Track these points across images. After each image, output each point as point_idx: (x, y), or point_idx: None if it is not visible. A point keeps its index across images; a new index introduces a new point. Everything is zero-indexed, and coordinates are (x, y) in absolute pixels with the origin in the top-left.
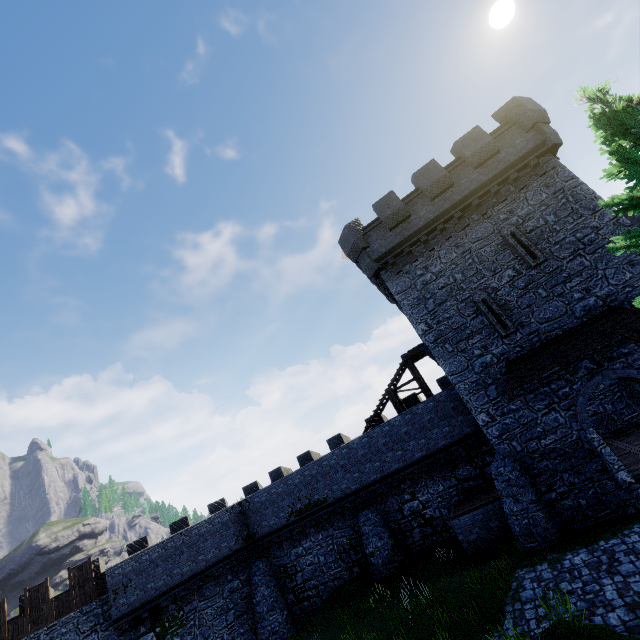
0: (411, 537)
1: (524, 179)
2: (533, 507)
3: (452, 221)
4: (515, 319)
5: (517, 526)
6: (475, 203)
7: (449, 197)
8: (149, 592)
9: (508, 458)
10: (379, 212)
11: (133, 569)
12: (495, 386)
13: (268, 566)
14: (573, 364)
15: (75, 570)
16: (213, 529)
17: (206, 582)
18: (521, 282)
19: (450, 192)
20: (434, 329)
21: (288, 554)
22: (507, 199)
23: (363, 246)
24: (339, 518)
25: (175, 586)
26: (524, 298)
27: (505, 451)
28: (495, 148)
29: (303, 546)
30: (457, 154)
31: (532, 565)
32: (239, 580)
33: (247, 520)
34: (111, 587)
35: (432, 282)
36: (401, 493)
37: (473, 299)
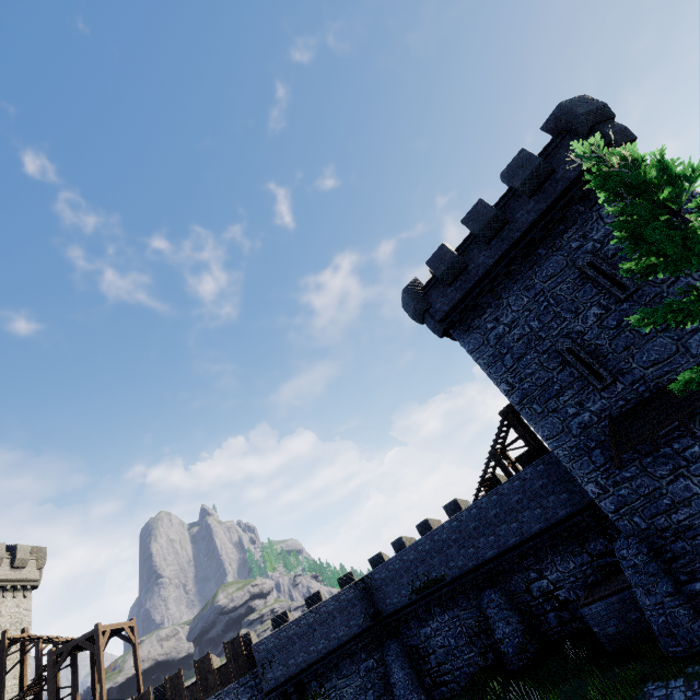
0: (546, 622)
1: (594, 194)
2: (670, 601)
3: (516, 261)
4: (611, 366)
5: (654, 624)
6: (538, 237)
7: (506, 236)
8: (291, 668)
9: (632, 537)
10: (433, 270)
11: (274, 645)
12: (600, 450)
13: (399, 646)
14: (698, 416)
15: (229, 644)
16: (340, 606)
17: (341, 660)
18: (611, 320)
19: (506, 230)
20: (517, 388)
21: (417, 634)
22: (577, 222)
23: (424, 309)
24: (462, 597)
25: (313, 663)
26: (618, 339)
27: (626, 529)
28: (548, 169)
29: (431, 626)
30: (508, 184)
31: (666, 678)
32: (373, 659)
33: (371, 597)
34: (259, 662)
35: (506, 335)
36: (525, 571)
37: (556, 349)
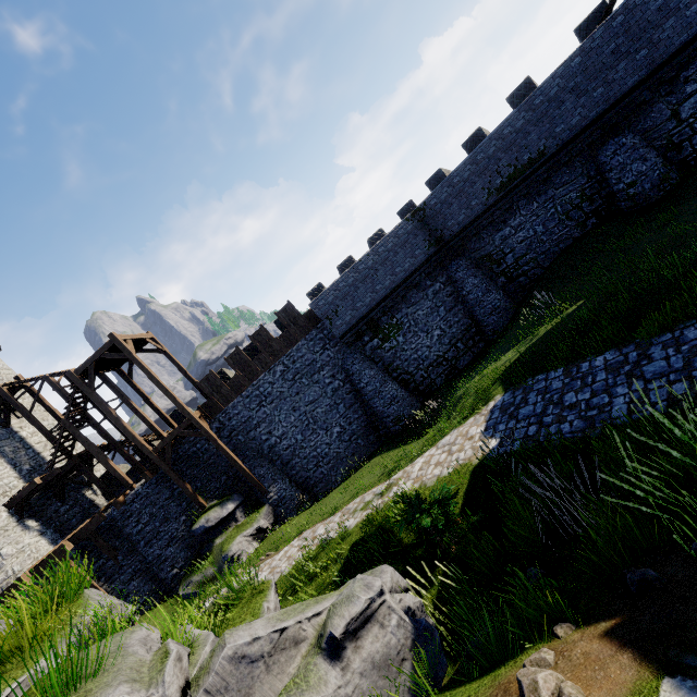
0: (689, 147)
1: None
2: None
3: None
4: None
5: None
6: None
7: None
8: (359, 311)
9: None
10: None
11: (334, 298)
12: None
13: (468, 261)
14: None
15: (281, 313)
16: (396, 245)
17: (407, 293)
18: None
19: None
20: None
21: (491, 242)
22: None
23: None
24: (563, 172)
25: (381, 301)
26: None
27: None
28: None
29: (510, 226)
30: None
31: None
32: (439, 283)
33: (430, 226)
34: (322, 316)
35: None
36: (682, 86)
37: None
